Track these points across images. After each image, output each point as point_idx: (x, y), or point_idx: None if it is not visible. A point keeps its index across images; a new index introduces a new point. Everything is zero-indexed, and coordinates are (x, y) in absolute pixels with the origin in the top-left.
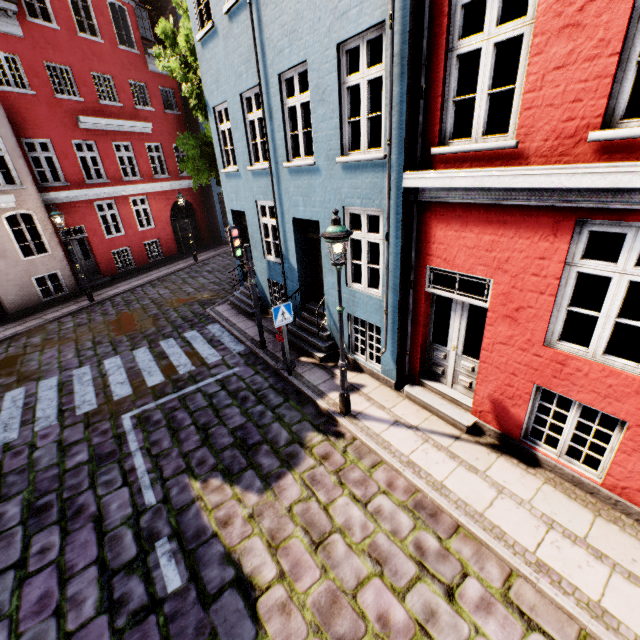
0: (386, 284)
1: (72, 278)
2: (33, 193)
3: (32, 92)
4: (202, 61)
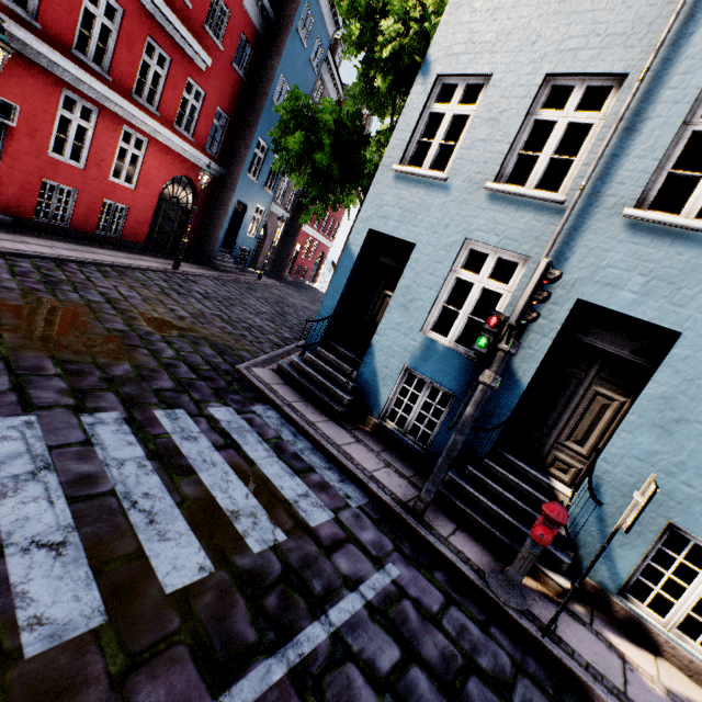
0: None
1: None
2: None
3: None
4: (461, 4)
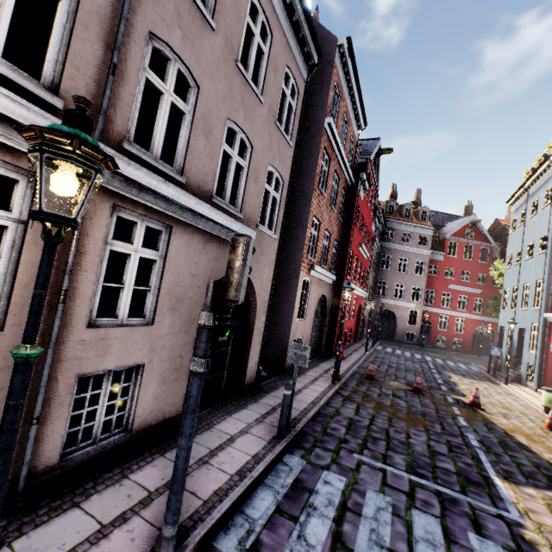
0: (535, 346)
1: (418, 338)
2: (421, 305)
3: (437, 276)
4: (505, 275)
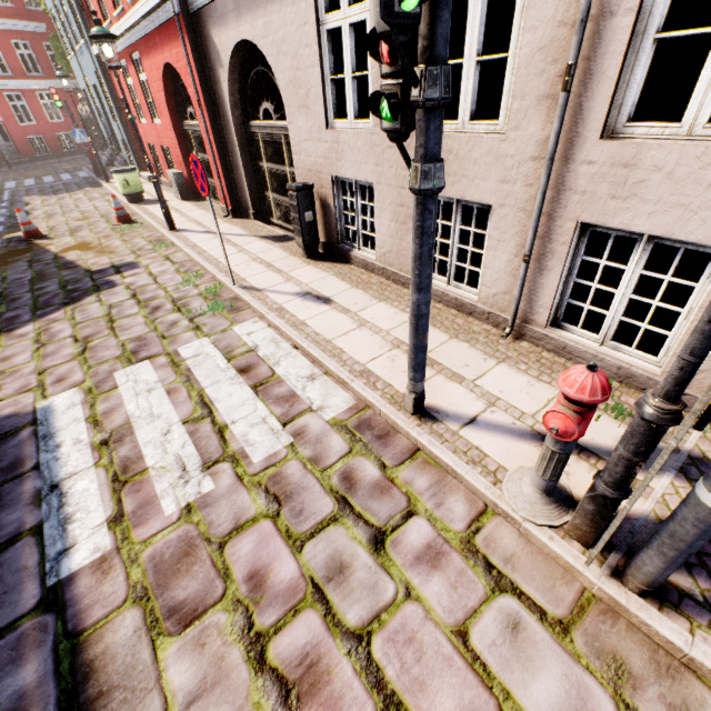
0: (112, 111)
1: None
2: None
3: None
4: None
